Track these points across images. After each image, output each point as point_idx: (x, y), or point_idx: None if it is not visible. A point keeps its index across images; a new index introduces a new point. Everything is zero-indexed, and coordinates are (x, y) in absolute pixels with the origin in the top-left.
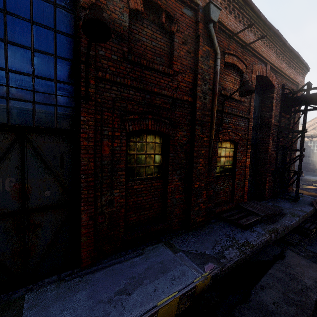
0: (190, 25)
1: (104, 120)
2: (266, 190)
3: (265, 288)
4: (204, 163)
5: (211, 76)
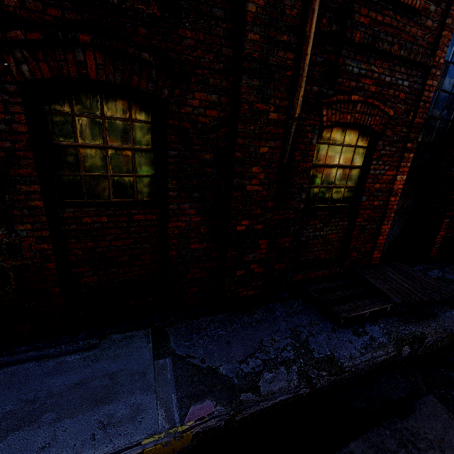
0: None
1: None
2: (434, 245)
3: None
4: (267, 179)
5: None
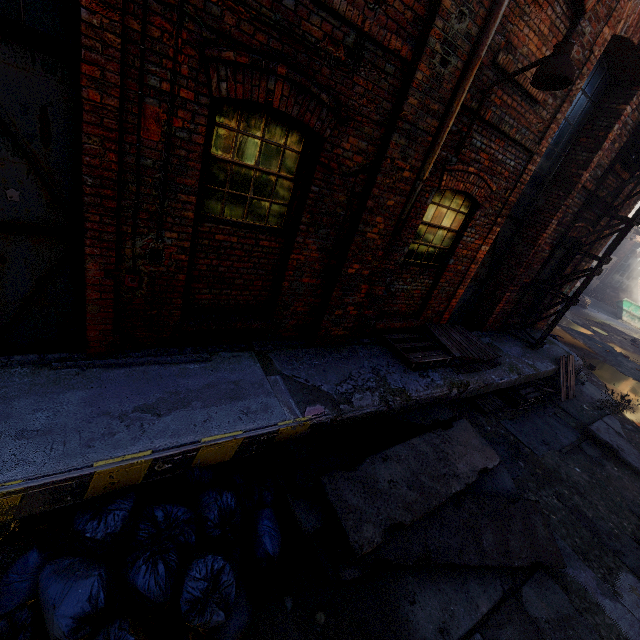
0: None
1: (152, 42)
2: (493, 315)
3: (390, 459)
4: (385, 230)
5: None
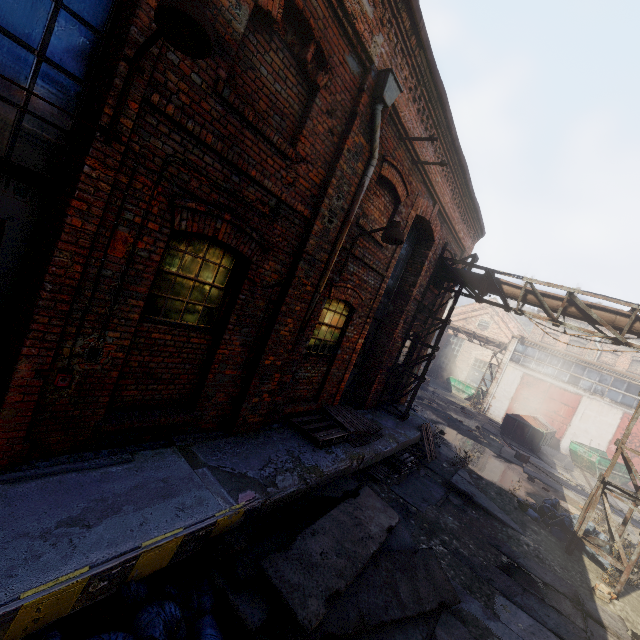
0: (350, 88)
1: (134, 191)
2: (370, 394)
3: (317, 533)
4: (294, 328)
5: (353, 189)
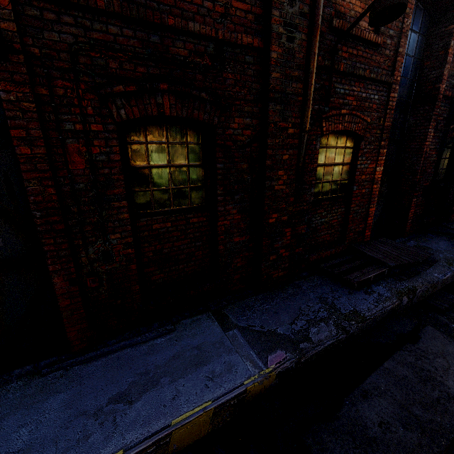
0: None
1: (60, 99)
2: (408, 220)
3: (370, 395)
4: (288, 179)
5: None
